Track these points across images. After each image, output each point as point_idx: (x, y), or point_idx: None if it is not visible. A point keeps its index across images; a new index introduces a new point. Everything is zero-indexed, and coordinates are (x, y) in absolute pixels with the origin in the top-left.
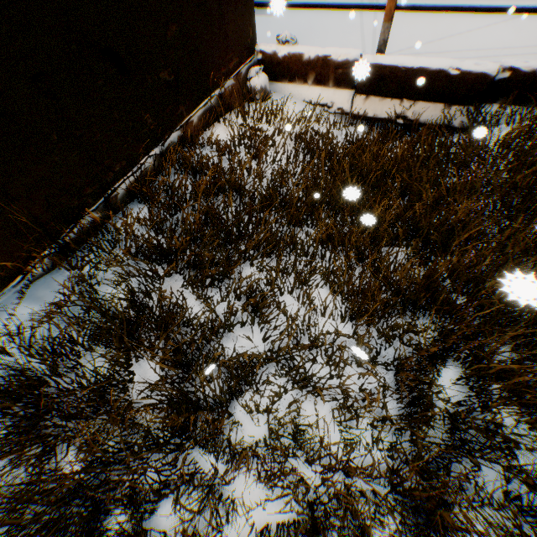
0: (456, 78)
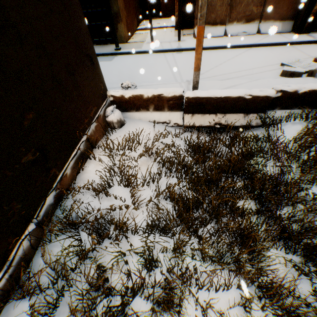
0: (249, 99)
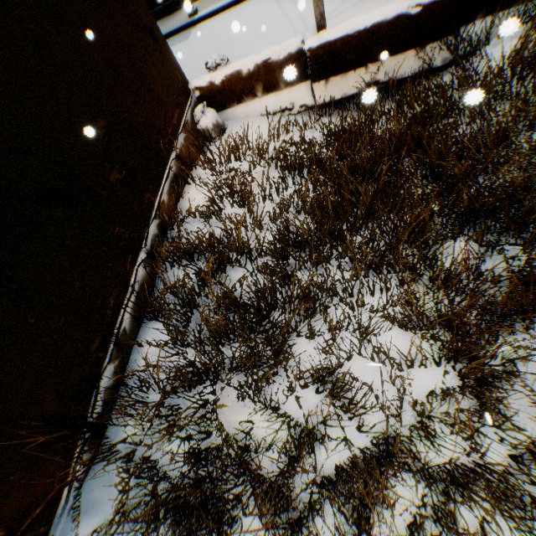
0: (419, 16)
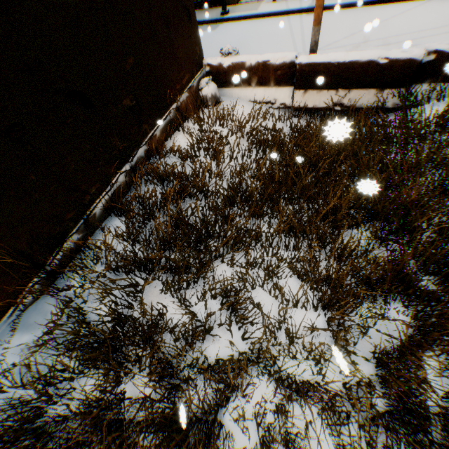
0: (385, 66)
